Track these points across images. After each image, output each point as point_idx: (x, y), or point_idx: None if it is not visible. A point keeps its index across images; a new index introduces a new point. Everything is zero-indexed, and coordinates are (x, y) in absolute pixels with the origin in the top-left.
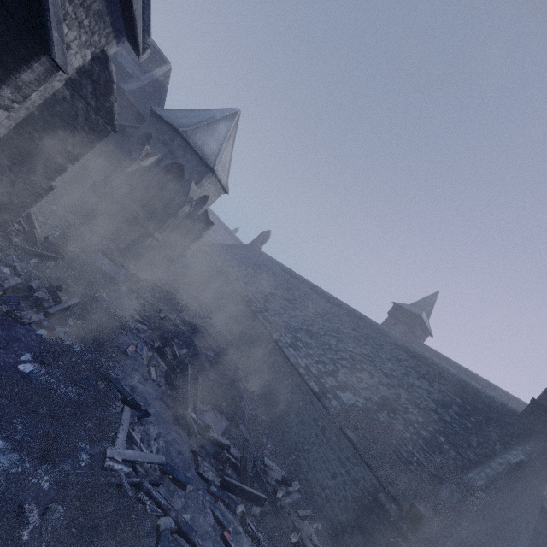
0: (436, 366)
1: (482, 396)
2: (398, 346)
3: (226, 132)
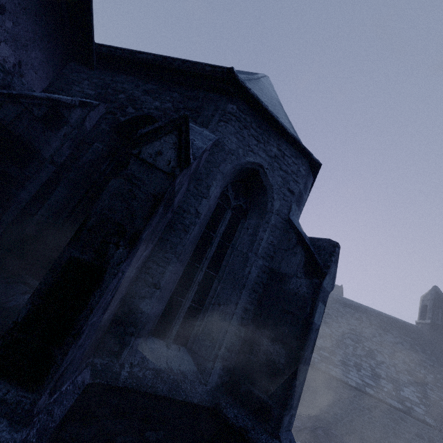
0: (369, 311)
1: (404, 325)
2: (340, 303)
3: None
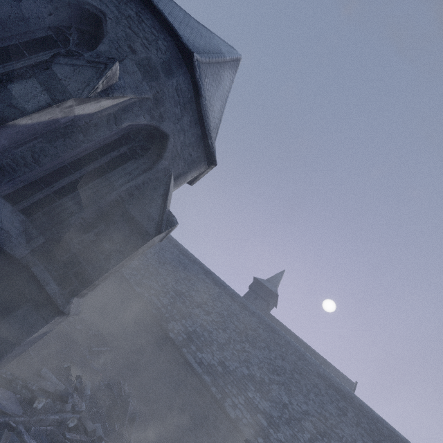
0: (364, 409)
1: None
2: (325, 380)
3: (228, 88)
